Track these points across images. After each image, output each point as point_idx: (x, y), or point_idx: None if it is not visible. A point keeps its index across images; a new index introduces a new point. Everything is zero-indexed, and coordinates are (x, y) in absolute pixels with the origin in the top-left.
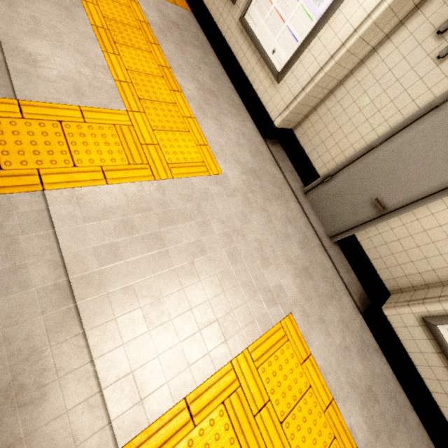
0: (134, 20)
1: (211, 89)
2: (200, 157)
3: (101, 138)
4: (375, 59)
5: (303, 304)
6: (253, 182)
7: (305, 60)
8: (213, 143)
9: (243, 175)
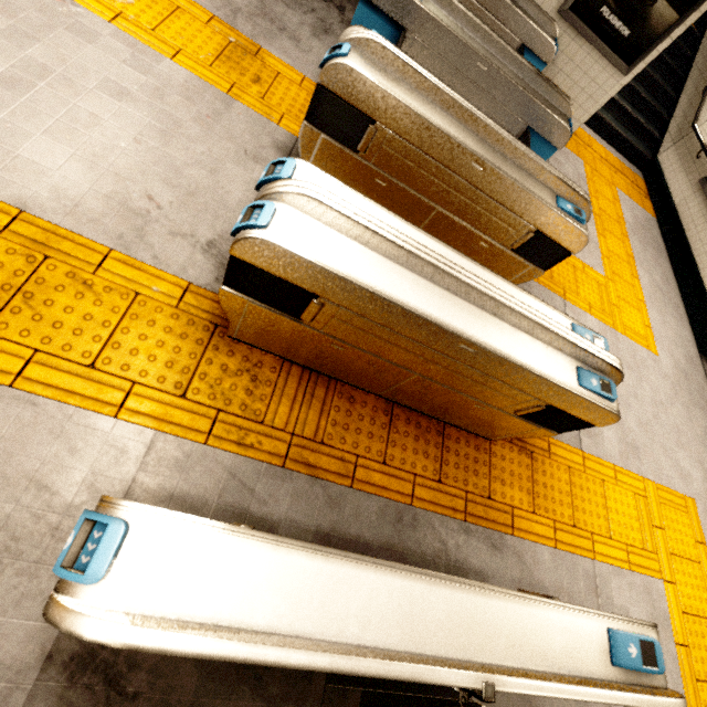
0: (615, 215)
1: (660, 288)
2: (644, 334)
3: (590, 287)
4: None
5: (706, 506)
6: (682, 380)
7: None
8: (655, 330)
9: (674, 369)
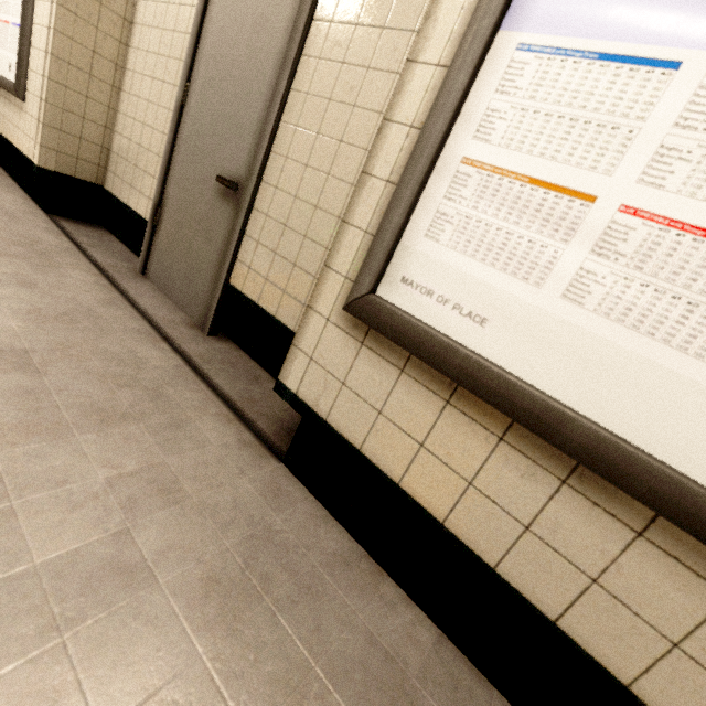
0: None
1: None
2: None
3: None
4: (141, 7)
5: None
6: None
7: (36, 40)
8: None
9: None
